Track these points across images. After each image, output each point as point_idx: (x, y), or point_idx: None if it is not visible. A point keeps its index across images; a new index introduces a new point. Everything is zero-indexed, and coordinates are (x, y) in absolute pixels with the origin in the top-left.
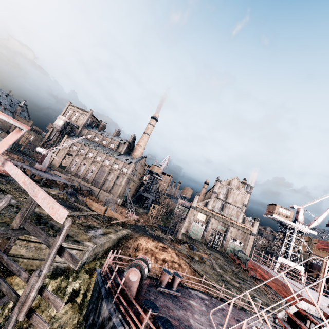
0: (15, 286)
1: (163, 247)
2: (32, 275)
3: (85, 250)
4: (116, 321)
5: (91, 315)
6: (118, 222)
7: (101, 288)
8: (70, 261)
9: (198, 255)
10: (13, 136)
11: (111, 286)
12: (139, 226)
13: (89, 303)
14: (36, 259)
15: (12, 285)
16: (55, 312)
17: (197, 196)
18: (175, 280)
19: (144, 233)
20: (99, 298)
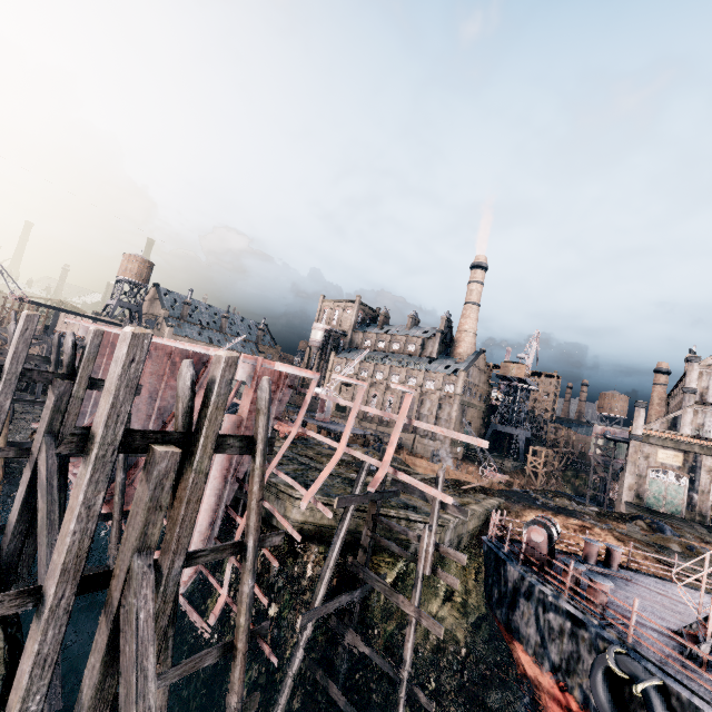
0: (382, 568)
1: (580, 526)
2: (423, 531)
3: (446, 525)
4: (532, 580)
5: (494, 590)
6: (474, 487)
7: (497, 553)
8: (458, 513)
9: (679, 542)
10: (408, 400)
11: (510, 549)
12: (515, 492)
13: (485, 579)
14: (389, 539)
15: (379, 567)
16: (435, 608)
17: (640, 408)
18: (610, 554)
19: (530, 503)
20: (500, 565)
